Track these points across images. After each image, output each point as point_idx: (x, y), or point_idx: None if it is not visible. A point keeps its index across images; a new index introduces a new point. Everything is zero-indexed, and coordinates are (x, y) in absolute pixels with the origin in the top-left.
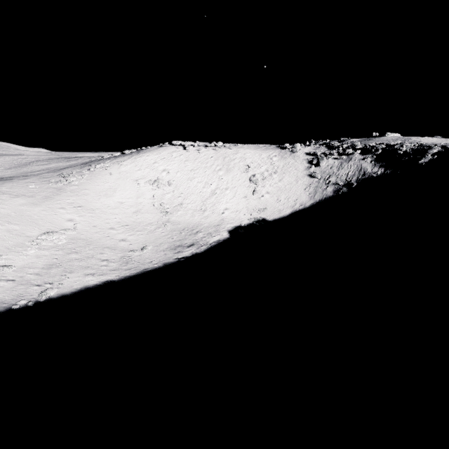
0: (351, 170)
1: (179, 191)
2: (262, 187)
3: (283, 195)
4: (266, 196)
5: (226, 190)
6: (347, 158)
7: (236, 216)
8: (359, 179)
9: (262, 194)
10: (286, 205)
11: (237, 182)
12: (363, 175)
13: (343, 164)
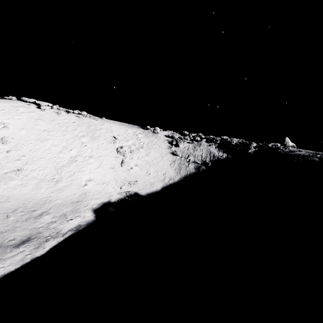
0: (204, 152)
1: (20, 152)
2: (130, 159)
3: (151, 168)
4: (135, 168)
5: (91, 158)
6: (197, 143)
7: (102, 189)
8: (211, 160)
9: (130, 166)
10: (156, 178)
11: (103, 151)
12: (213, 157)
13: (196, 147)
